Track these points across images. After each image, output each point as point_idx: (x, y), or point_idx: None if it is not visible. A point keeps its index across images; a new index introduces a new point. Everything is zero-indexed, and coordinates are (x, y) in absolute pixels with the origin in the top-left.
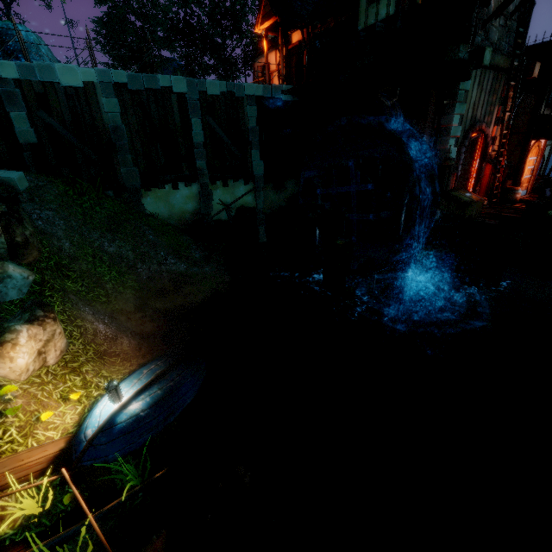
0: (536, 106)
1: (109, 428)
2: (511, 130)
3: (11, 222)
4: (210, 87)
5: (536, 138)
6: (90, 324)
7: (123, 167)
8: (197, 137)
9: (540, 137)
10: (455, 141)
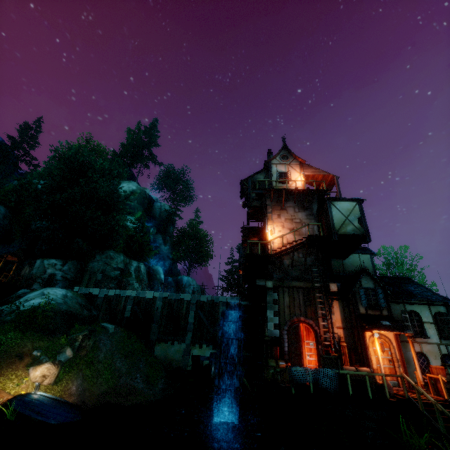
0: (353, 308)
1: (24, 395)
2: (351, 324)
3: (86, 338)
4: (203, 298)
5: (363, 330)
6: (72, 385)
7: (153, 330)
8: (191, 319)
9: (364, 329)
10: (277, 325)
